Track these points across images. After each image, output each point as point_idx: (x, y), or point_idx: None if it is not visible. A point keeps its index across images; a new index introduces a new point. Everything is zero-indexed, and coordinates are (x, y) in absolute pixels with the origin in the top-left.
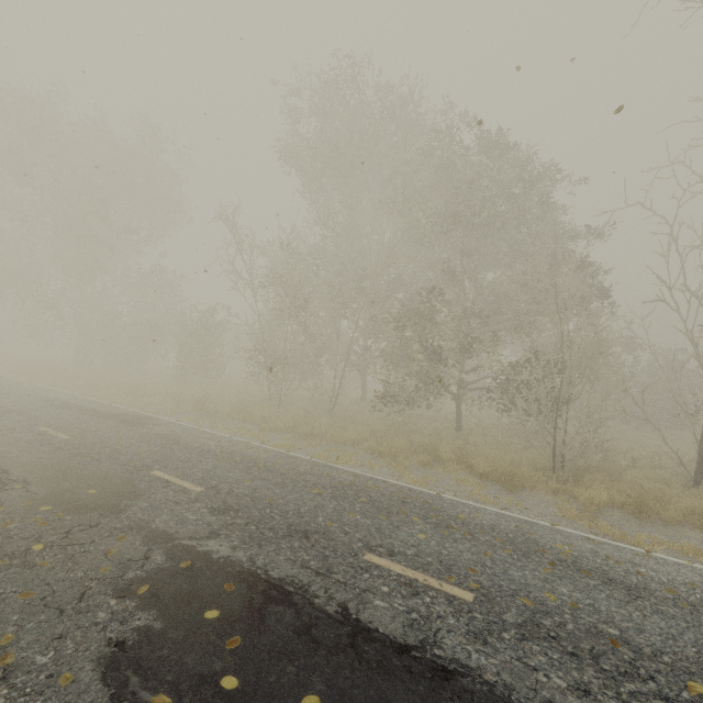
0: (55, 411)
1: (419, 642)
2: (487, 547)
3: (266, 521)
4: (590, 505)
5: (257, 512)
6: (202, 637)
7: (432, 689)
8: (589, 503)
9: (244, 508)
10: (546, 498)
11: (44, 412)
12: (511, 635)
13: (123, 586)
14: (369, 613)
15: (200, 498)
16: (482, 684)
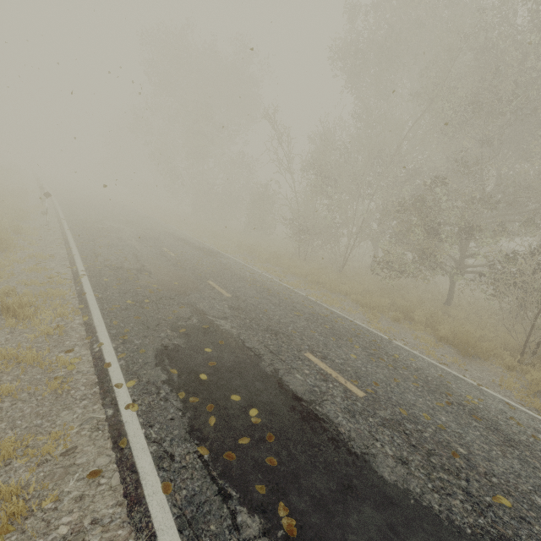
0: (173, 241)
1: (309, 400)
2: (400, 377)
3: (257, 320)
4: (536, 385)
5: (254, 314)
6: (200, 357)
7: (302, 419)
8: (535, 383)
9: (248, 310)
10: (496, 369)
11: (168, 240)
12: (374, 420)
13: (175, 326)
14: (289, 378)
15: (227, 299)
16: (334, 430)
